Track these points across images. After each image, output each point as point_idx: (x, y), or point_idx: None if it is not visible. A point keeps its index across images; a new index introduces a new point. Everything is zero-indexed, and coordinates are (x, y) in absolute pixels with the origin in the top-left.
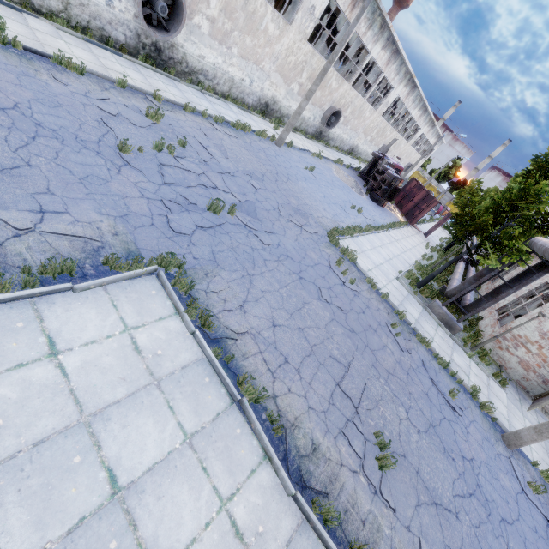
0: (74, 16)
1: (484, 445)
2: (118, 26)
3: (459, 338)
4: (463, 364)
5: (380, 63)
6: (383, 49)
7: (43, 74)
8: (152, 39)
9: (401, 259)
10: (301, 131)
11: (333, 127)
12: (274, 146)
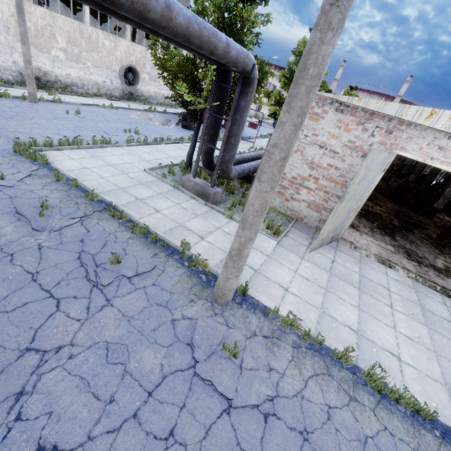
0: None
1: (140, 315)
2: None
3: (228, 205)
4: (205, 226)
5: None
6: None
7: None
8: None
9: (183, 158)
10: (102, 96)
11: (137, 84)
12: (23, 102)
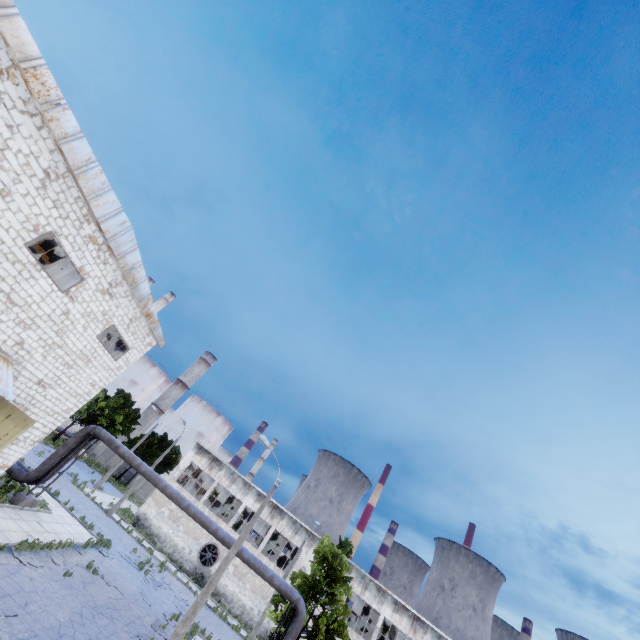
0: (174, 556)
1: None
2: (189, 562)
3: None
4: None
5: (402, 628)
6: (395, 612)
7: (138, 546)
8: (202, 571)
9: None
10: None
11: None
12: (241, 639)
